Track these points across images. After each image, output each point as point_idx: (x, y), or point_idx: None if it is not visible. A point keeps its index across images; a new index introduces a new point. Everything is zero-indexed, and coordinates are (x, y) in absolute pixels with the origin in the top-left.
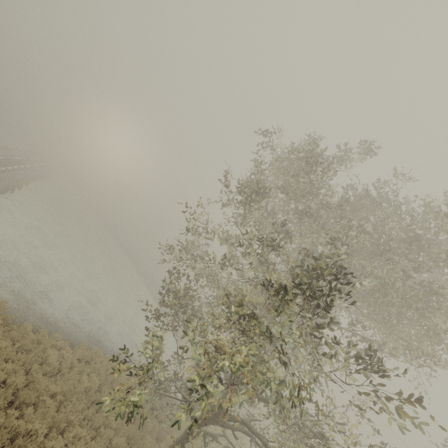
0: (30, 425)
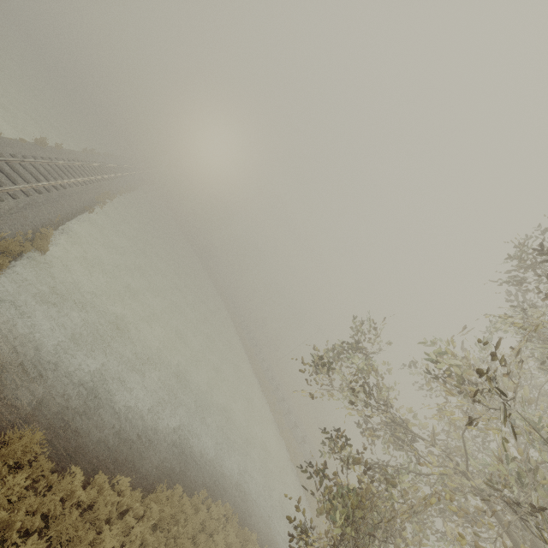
0: None
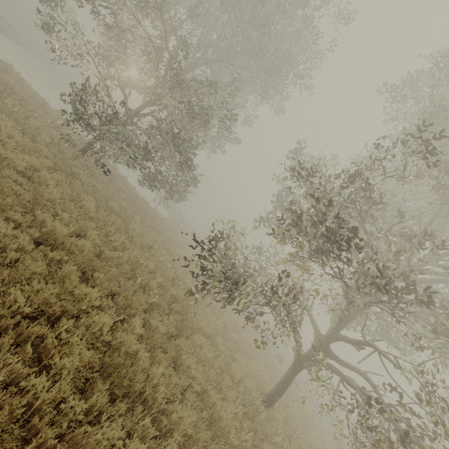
0: (4, 74)
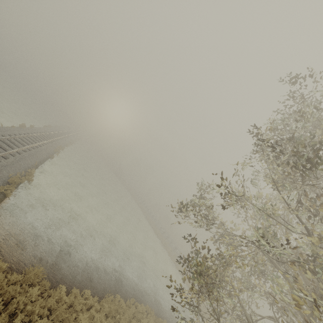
0: None
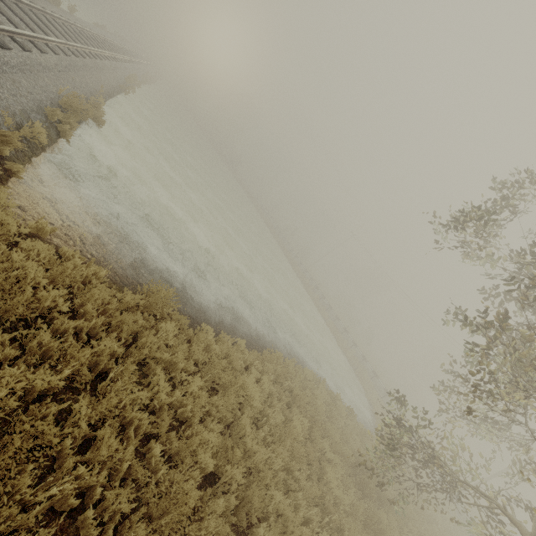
0: None
